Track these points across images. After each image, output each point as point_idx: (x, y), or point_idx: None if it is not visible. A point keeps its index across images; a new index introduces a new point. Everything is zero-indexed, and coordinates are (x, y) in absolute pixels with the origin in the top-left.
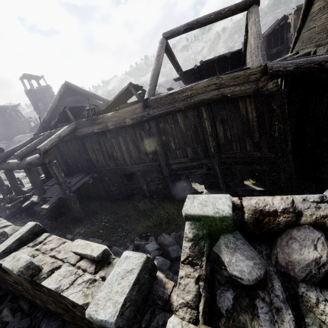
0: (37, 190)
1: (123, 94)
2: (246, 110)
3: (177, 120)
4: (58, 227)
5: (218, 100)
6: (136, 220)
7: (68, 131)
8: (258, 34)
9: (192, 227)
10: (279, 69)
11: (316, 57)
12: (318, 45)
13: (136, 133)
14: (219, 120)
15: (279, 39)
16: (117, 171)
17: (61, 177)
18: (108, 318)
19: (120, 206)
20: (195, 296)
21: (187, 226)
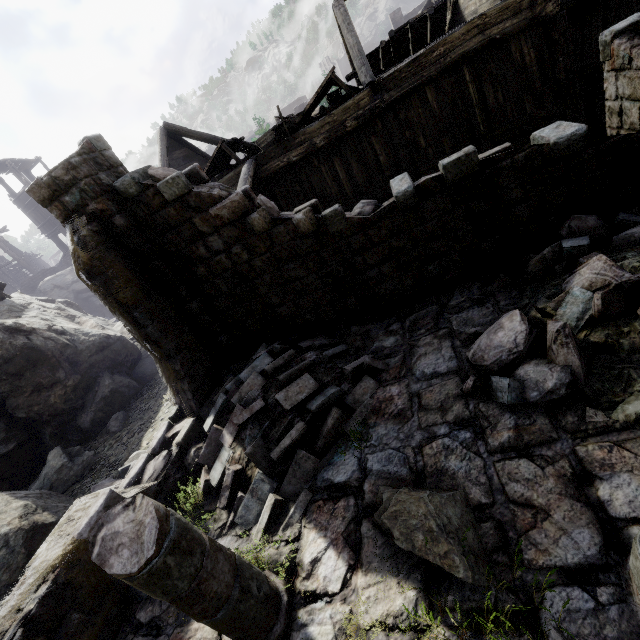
0: None
1: (320, 92)
2: (520, 53)
3: (426, 98)
4: None
5: (483, 49)
6: None
7: (253, 171)
8: None
9: (621, 39)
10: None
11: None
12: None
13: (362, 142)
14: (486, 79)
15: None
16: None
17: None
18: (577, 128)
19: None
20: None
21: (617, 41)
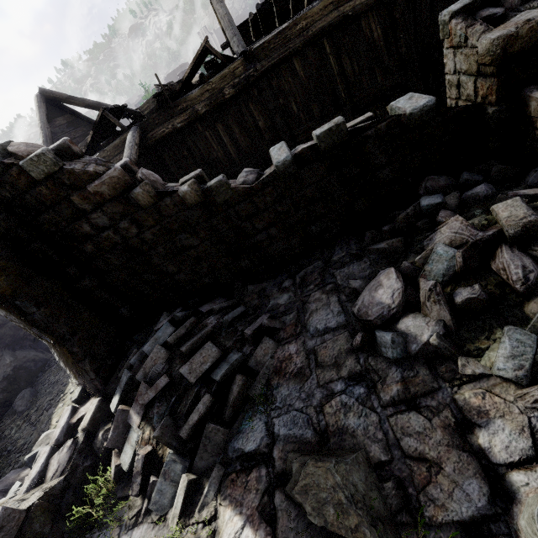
0: None
1: (197, 60)
2: (370, 29)
3: (295, 68)
4: None
5: (339, 24)
6: None
7: (139, 138)
8: None
9: (457, 19)
10: None
11: None
12: None
13: (242, 108)
14: (343, 51)
15: None
16: None
17: None
18: (428, 99)
19: None
20: (484, 27)
21: (454, 21)
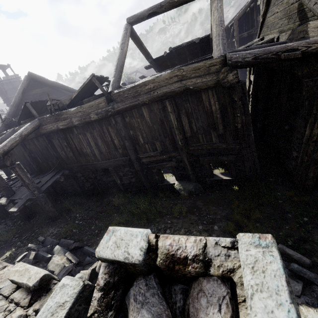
0: (4, 192)
1: (87, 86)
2: (209, 102)
3: (143, 114)
4: (31, 228)
5: (181, 92)
6: (109, 216)
7: (31, 129)
8: (219, 21)
9: (106, 271)
10: (237, 60)
11: (274, 46)
12: (280, 31)
13: (103, 128)
14: (183, 113)
15: (249, 22)
16: (89, 167)
17: (27, 178)
18: None
19: (95, 201)
20: None
21: (101, 269)
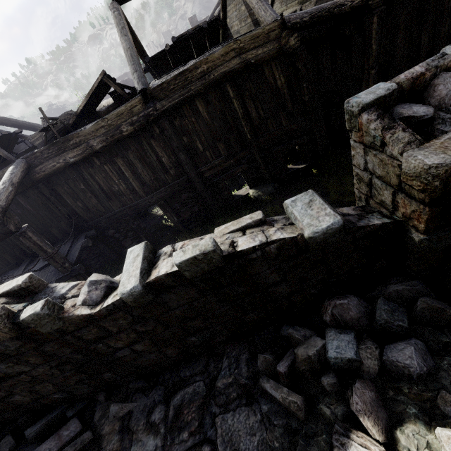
0: None
1: (95, 92)
2: (273, 77)
3: (197, 109)
4: None
5: (241, 70)
6: None
7: (20, 174)
8: None
9: (370, 113)
10: (296, 21)
11: (324, 4)
12: (301, 2)
13: (143, 144)
14: (247, 96)
15: None
16: (127, 213)
17: (47, 246)
18: (333, 220)
19: None
20: (410, 136)
21: (365, 116)
